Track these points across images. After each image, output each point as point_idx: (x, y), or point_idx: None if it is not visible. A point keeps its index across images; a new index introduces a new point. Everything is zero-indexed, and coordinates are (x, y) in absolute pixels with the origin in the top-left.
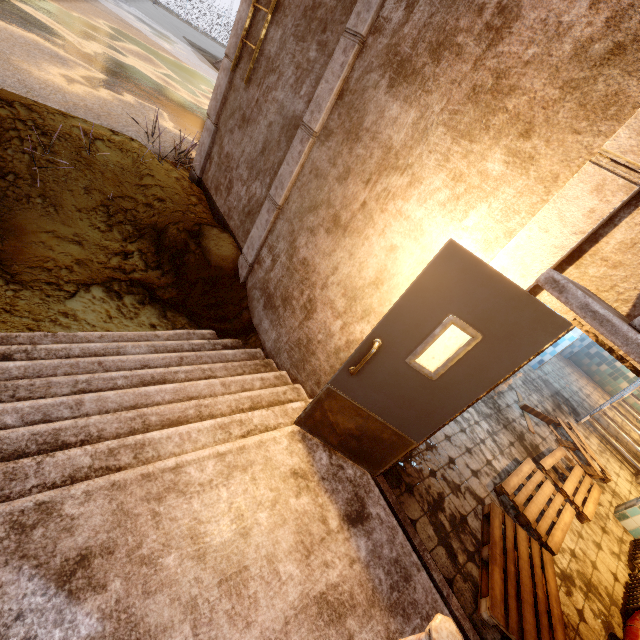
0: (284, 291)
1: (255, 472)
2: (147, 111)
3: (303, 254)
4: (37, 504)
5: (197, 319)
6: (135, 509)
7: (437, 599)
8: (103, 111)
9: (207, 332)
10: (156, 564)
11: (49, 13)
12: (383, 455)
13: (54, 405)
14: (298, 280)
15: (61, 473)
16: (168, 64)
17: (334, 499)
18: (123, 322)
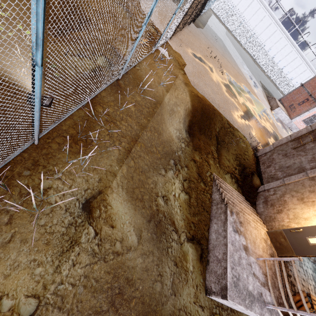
0: (273, 202)
1: (258, 232)
2: (250, 128)
3: (286, 199)
4: (238, 211)
5: (242, 193)
6: (245, 222)
7: (282, 284)
8: (243, 128)
9: (244, 197)
10: (247, 231)
11: (234, 87)
12: (284, 252)
13: (231, 197)
14: (280, 203)
15: (237, 209)
16: (255, 102)
17: (269, 250)
18: (232, 185)
